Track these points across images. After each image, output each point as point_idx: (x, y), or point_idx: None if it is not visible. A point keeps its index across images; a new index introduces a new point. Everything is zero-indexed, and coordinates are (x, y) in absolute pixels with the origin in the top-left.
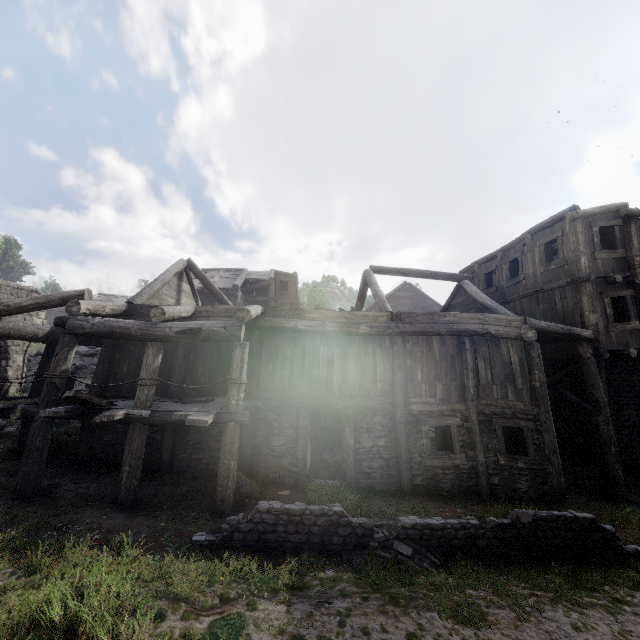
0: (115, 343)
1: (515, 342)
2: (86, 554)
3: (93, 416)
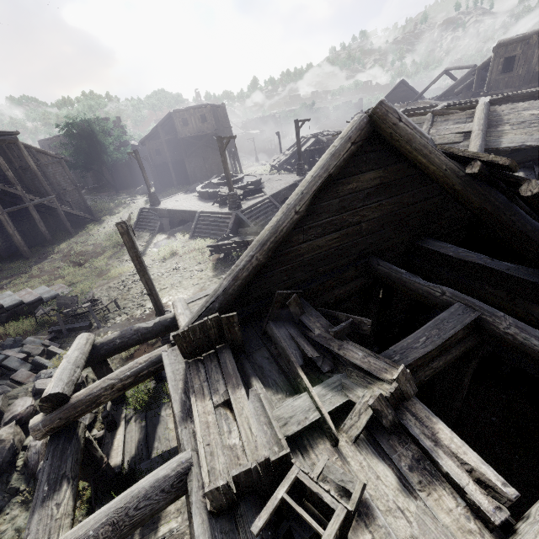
0: None
1: None
2: None
3: None
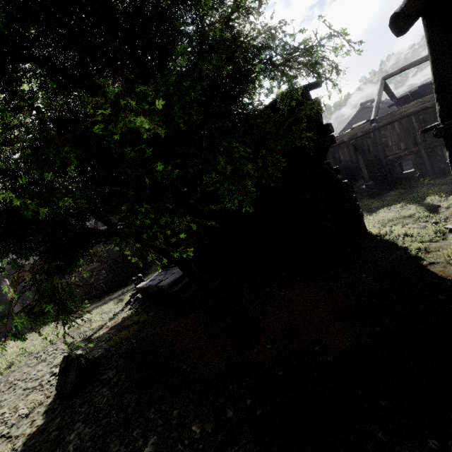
0: None
1: None
2: None
3: None
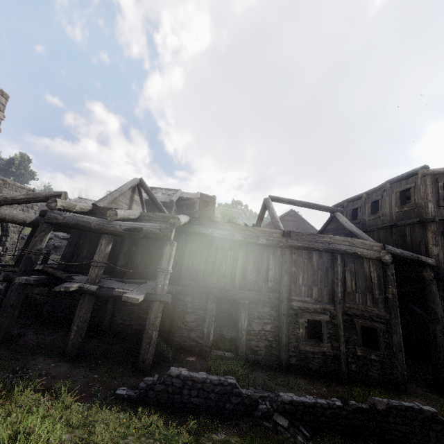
0: (80, 232)
1: (375, 262)
2: (30, 397)
3: (55, 285)
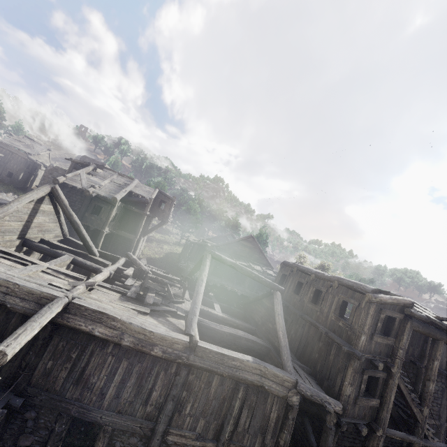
0: None
1: (281, 399)
2: None
3: None
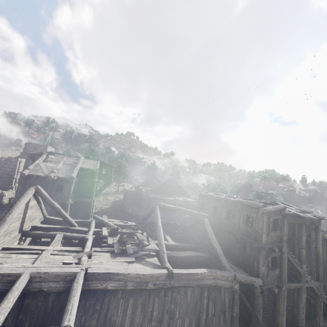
0: None
1: (228, 289)
2: None
3: None
